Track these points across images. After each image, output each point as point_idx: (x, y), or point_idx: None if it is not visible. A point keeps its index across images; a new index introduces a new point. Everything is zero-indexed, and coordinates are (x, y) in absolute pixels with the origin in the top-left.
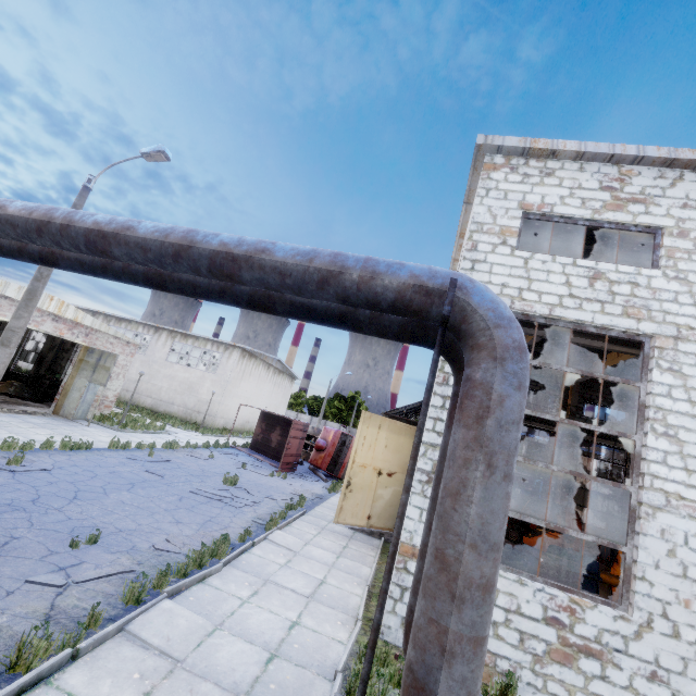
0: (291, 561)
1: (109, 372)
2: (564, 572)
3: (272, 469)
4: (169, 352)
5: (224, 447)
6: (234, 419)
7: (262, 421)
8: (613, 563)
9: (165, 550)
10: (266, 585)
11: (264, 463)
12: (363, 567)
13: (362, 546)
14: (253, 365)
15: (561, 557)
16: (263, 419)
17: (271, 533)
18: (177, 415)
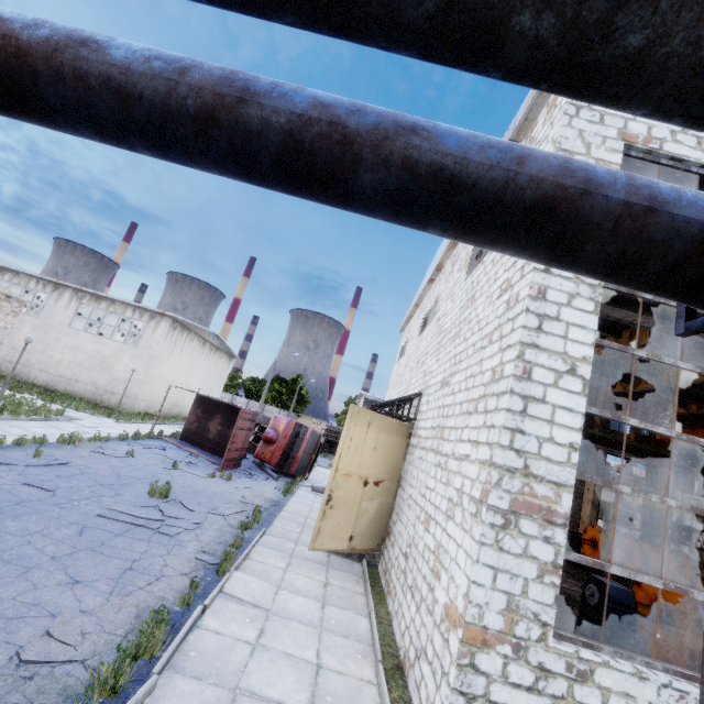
0: (265, 631)
1: None
2: (595, 605)
3: (211, 466)
4: (73, 317)
5: (147, 438)
6: (159, 402)
7: (198, 406)
8: (633, 585)
9: (43, 662)
10: (237, 703)
11: (201, 459)
12: (358, 618)
13: (345, 578)
14: (186, 340)
15: (589, 585)
16: (199, 404)
17: (227, 579)
18: (83, 396)
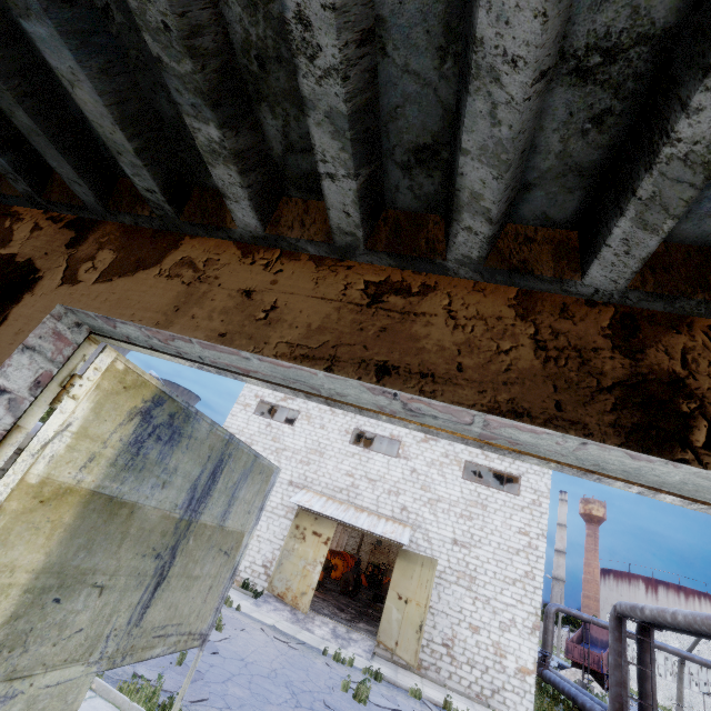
0: None
1: (236, 560)
2: None
3: None
4: None
5: None
6: None
7: None
8: None
9: None
10: None
11: None
12: (451, 692)
13: (408, 673)
14: None
15: None
16: None
17: None
18: None
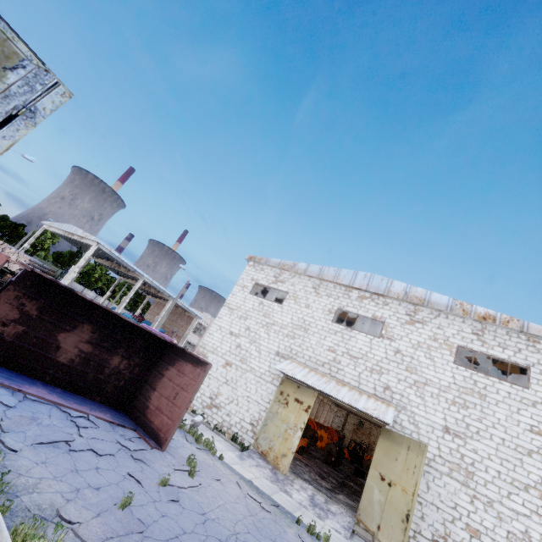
0: None
1: None
2: None
3: (133, 438)
4: None
5: None
6: None
7: (28, 295)
8: None
9: None
10: None
11: (96, 422)
12: None
13: None
14: None
15: None
16: (33, 291)
17: None
18: None
